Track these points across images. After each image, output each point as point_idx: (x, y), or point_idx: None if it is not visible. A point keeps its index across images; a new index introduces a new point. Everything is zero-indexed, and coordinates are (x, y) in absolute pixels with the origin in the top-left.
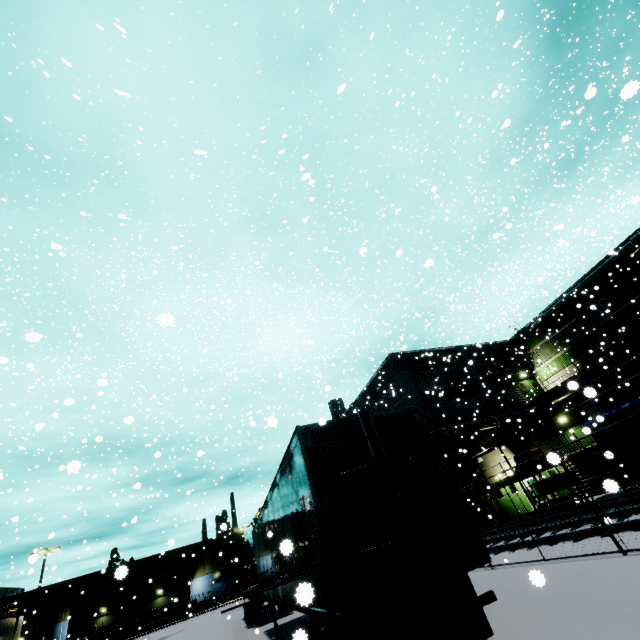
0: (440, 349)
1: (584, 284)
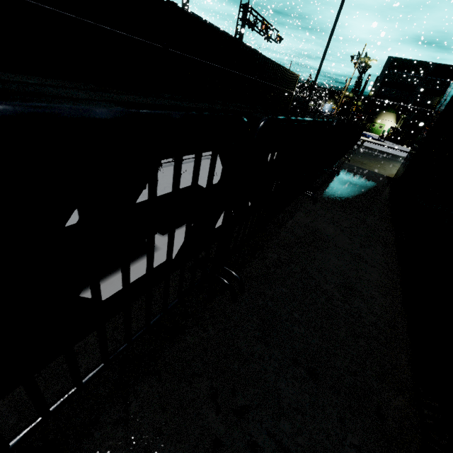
0: (420, 61)
1: None
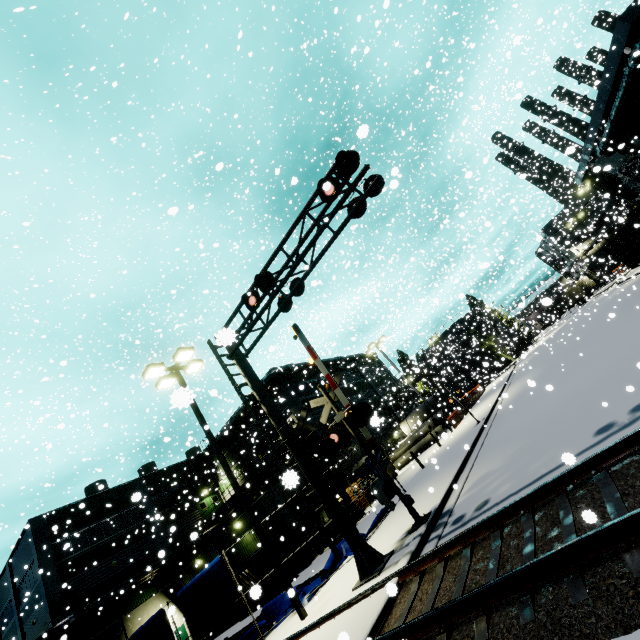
0: (113, 488)
1: (238, 414)
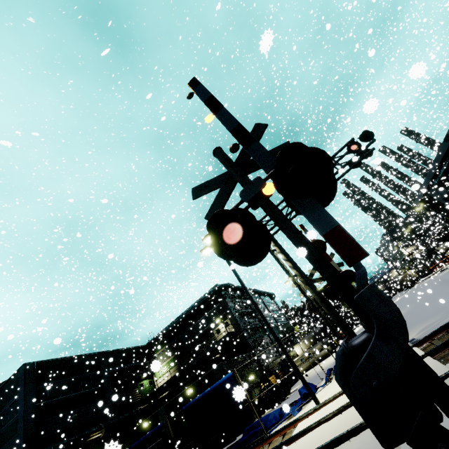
0: (84, 355)
1: (186, 314)
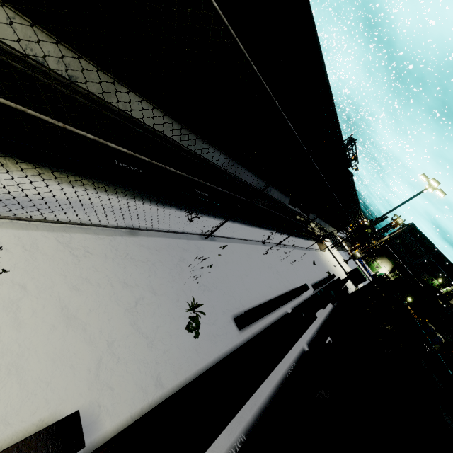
0: (431, 242)
1: None
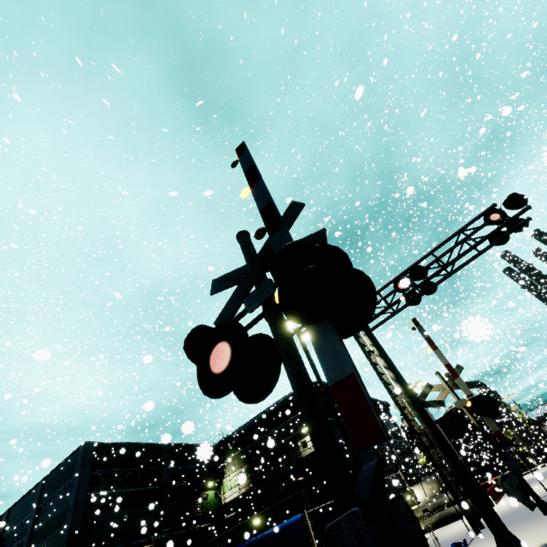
0: (146, 444)
1: (266, 414)
